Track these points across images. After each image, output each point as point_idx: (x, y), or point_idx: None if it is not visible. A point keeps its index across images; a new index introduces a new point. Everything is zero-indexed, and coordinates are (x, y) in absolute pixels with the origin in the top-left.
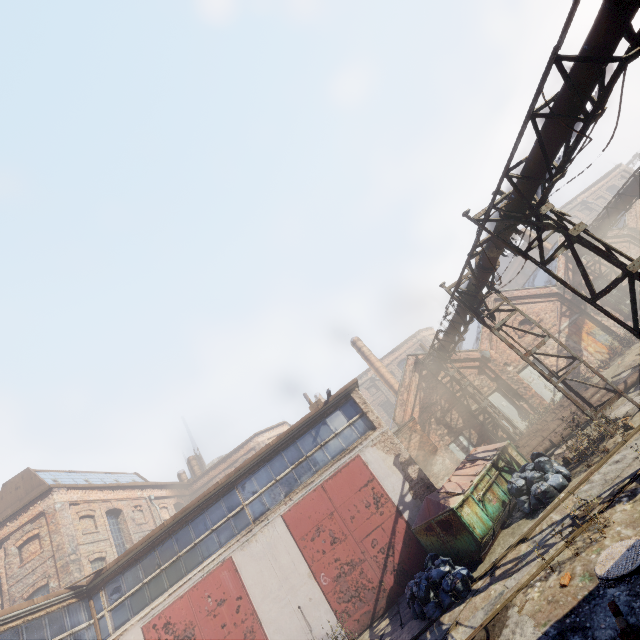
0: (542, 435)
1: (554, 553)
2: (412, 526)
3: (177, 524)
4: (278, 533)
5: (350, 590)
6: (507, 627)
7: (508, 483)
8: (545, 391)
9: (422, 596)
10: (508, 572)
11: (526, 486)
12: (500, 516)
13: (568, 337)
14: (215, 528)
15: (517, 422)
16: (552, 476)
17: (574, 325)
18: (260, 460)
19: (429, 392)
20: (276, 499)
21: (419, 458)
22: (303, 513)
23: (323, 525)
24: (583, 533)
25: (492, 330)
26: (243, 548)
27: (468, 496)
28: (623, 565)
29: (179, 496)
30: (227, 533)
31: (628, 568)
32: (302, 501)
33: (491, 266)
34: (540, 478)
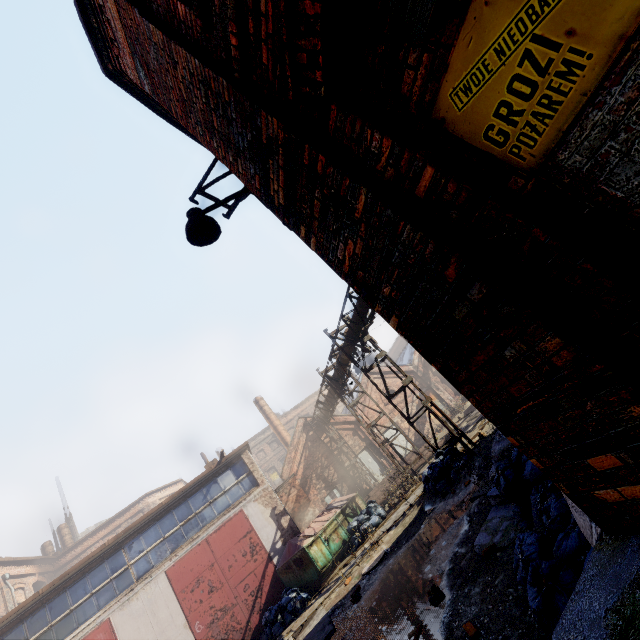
0: (385, 486)
1: (352, 568)
2: (277, 567)
3: (53, 591)
4: (160, 589)
5: (221, 634)
6: (313, 619)
7: (348, 525)
8: (400, 449)
9: (272, 619)
10: (329, 588)
11: (358, 526)
12: (340, 551)
13: (418, 406)
14: (95, 591)
15: (378, 475)
16: (373, 517)
17: (422, 397)
18: (151, 519)
19: (313, 450)
20: (162, 556)
21: (295, 510)
22: (186, 567)
23: (203, 576)
24: (369, 552)
25: (347, 407)
26: (123, 608)
27: (318, 537)
28: (372, 565)
29: (41, 573)
30: (108, 595)
31: (373, 566)
32: (187, 555)
33: (346, 363)
34: (367, 519)
